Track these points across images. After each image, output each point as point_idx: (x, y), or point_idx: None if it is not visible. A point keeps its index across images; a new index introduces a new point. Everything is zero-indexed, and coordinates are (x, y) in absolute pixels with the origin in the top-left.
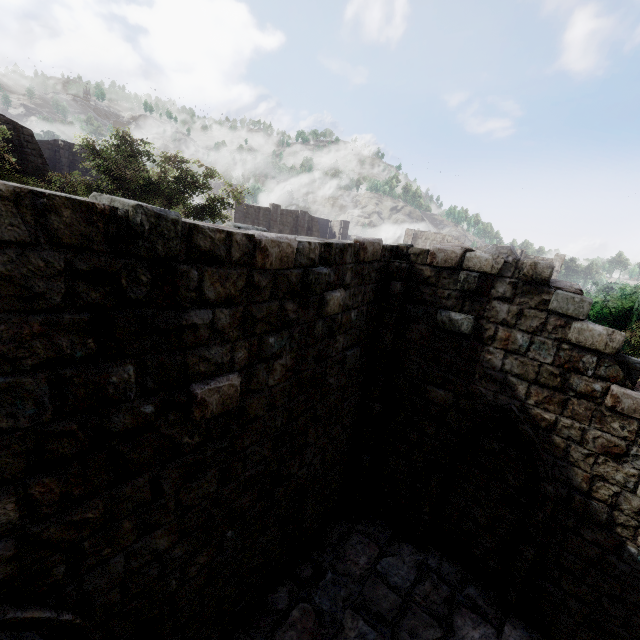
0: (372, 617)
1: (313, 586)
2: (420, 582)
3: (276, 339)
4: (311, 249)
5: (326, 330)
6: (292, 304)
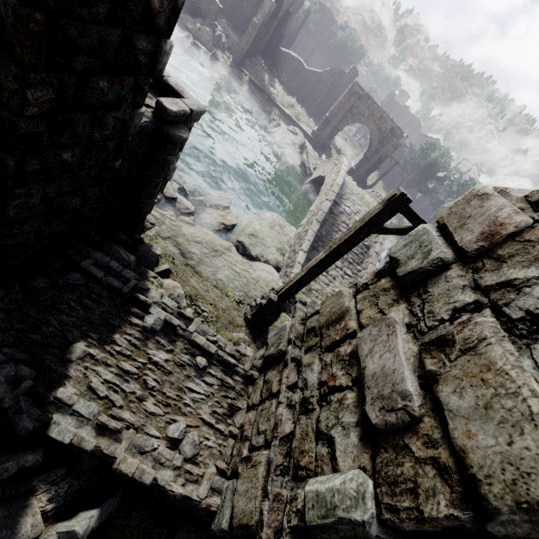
0: None
1: None
2: None
3: None
4: None
5: None
6: None
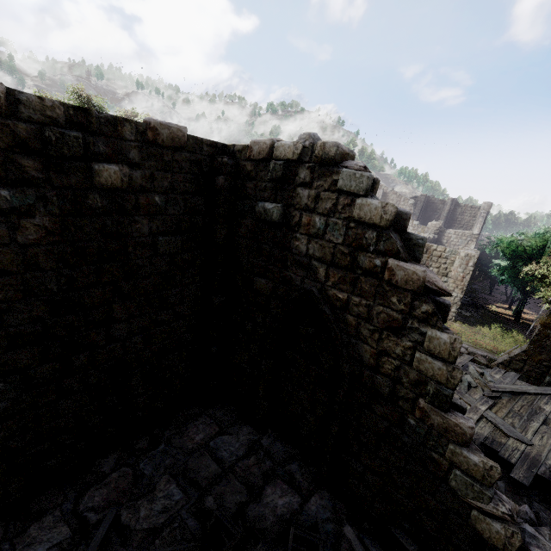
0: (186, 482)
1: (142, 455)
2: (246, 457)
3: (13, 194)
4: (47, 106)
5: (111, 205)
6: (31, 161)
